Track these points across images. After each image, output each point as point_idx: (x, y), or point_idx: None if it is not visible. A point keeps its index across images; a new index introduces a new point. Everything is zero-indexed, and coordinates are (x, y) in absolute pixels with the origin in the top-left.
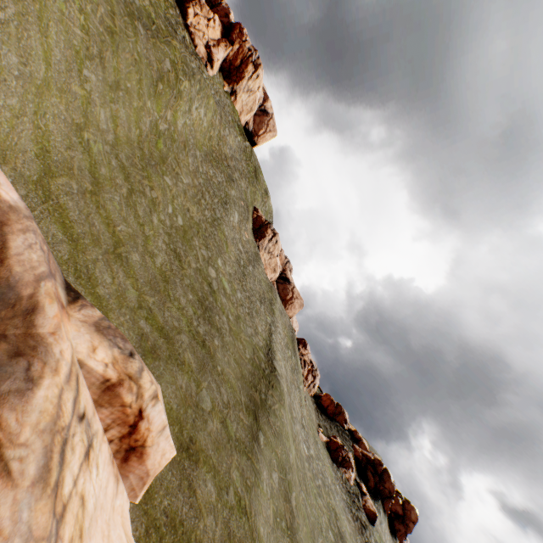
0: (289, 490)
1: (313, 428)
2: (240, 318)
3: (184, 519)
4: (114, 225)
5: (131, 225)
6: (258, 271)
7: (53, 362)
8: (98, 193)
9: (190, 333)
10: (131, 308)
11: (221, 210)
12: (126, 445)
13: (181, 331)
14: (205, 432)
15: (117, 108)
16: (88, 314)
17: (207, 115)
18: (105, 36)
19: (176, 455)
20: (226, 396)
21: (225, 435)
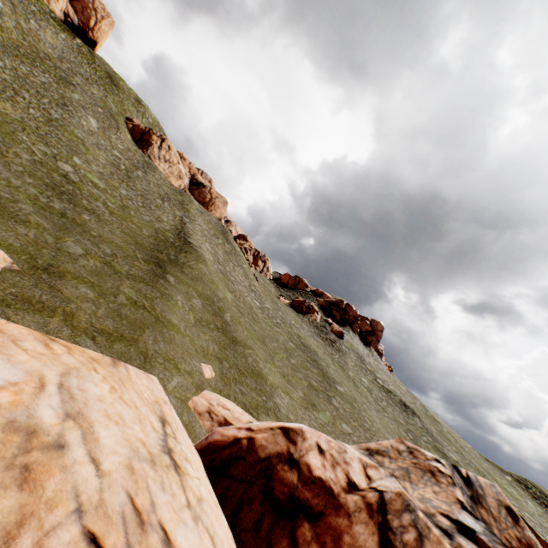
0: (221, 312)
1: (271, 295)
2: (129, 208)
3: (45, 301)
4: None
5: None
6: (154, 178)
7: None
8: None
9: (36, 205)
10: None
11: (59, 112)
12: None
13: (19, 202)
14: (76, 265)
15: None
16: None
17: None
18: None
19: (28, 271)
20: (111, 251)
21: (110, 271)
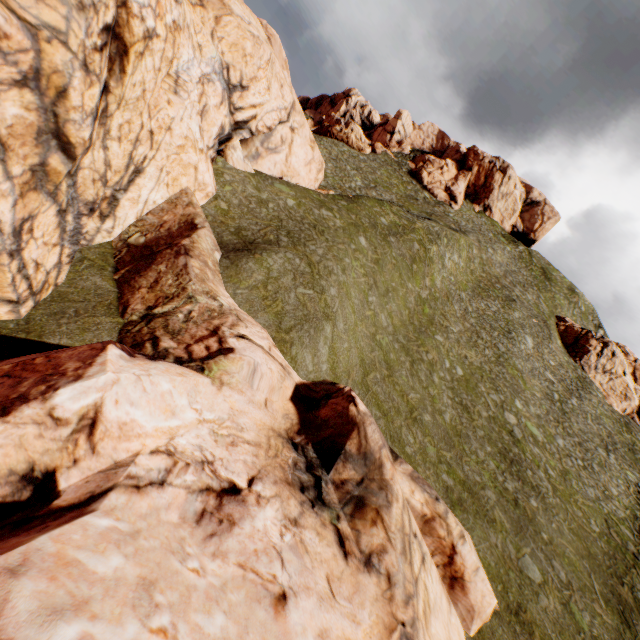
0: None
1: None
2: (568, 473)
3: None
4: (406, 395)
5: (418, 390)
6: (589, 404)
7: (394, 495)
8: (391, 374)
9: (495, 488)
10: (431, 463)
11: (504, 343)
12: (449, 573)
13: (484, 486)
14: (537, 605)
15: (390, 306)
16: (404, 468)
17: (461, 255)
18: (374, 267)
19: (503, 614)
20: (563, 574)
21: (569, 622)
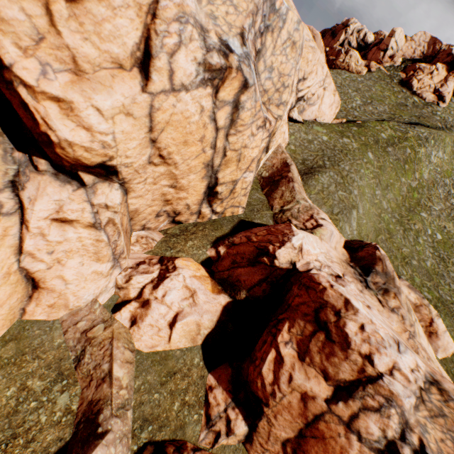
0: None
1: None
2: None
3: None
4: (400, 249)
5: (407, 247)
6: None
7: (401, 291)
8: (390, 237)
9: None
10: (417, 286)
11: None
12: (428, 330)
13: (453, 303)
14: None
15: (388, 195)
16: (404, 282)
17: (446, 151)
18: (378, 171)
19: None
20: None
21: None
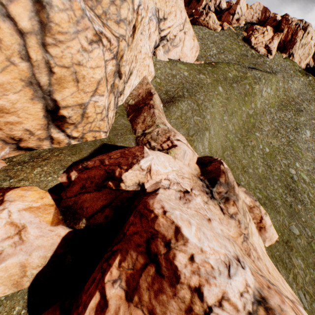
0: None
1: None
2: None
3: (287, 262)
4: (241, 161)
5: (246, 159)
6: None
7: (239, 197)
8: (234, 152)
9: (281, 200)
10: (252, 189)
11: (292, 134)
12: (259, 226)
13: (276, 199)
14: (295, 241)
15: (233, 120)
16: (242, 189)
17: (272, 88)
18: (226, 101)
19: (280, 242)
20: (310, 233)
21: (309, 249)
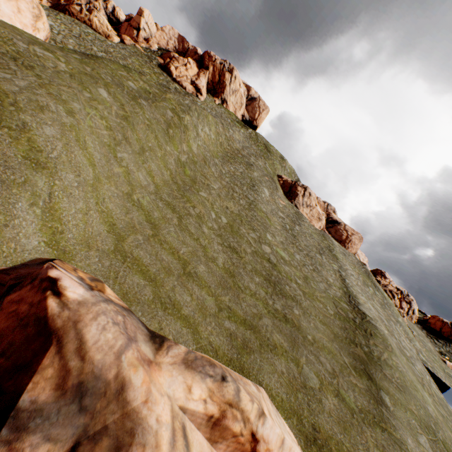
0: None
1: (435, 359)
2: (308, 278)
3: None
4: (177, 251)
5: (189, 244)
6: (305, 227)
7: (151, 438)
8: (158, 233)
9: (269, 313)
10: (213, 314)
11: (251, 194)
12: None
13: (261, 315)
14: (324, 413)
15: (148, 165)
16: (175, 353)
17: (211, 130)
18: (122, 123)
19: (306, 451)
20: (329, 364)
21: (345, 410)
